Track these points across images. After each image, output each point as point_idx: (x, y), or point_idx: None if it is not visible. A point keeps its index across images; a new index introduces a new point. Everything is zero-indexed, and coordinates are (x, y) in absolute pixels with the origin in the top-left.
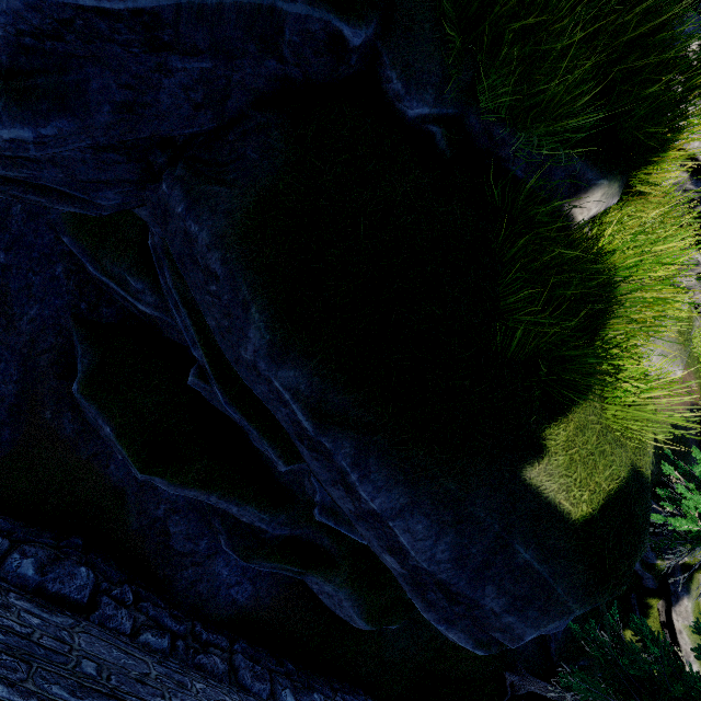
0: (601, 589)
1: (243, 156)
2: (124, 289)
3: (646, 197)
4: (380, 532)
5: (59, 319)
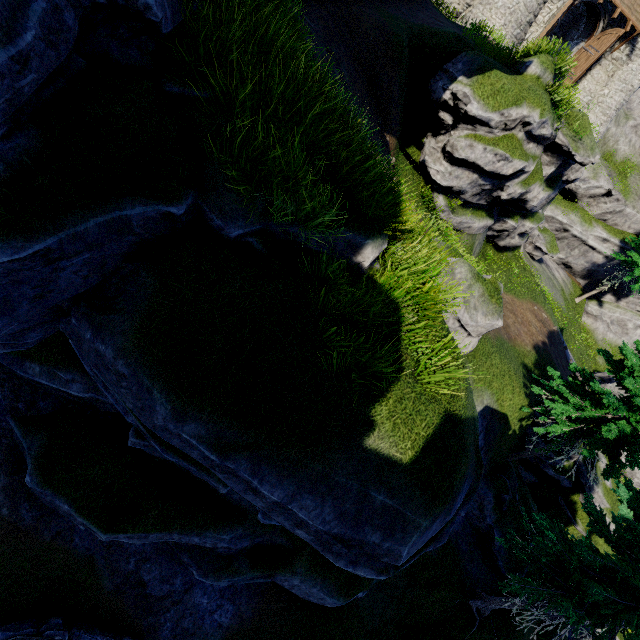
0: (435, 503)
1: (126, 291)
2: (56, 383)
3: (409, 235)
4: (286, 515)
5: (0, 423)
